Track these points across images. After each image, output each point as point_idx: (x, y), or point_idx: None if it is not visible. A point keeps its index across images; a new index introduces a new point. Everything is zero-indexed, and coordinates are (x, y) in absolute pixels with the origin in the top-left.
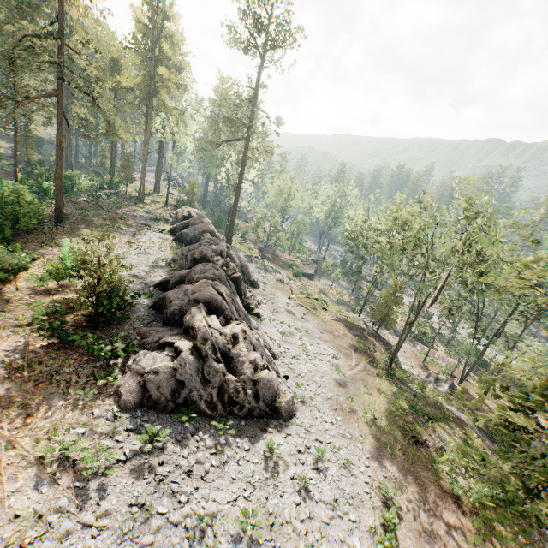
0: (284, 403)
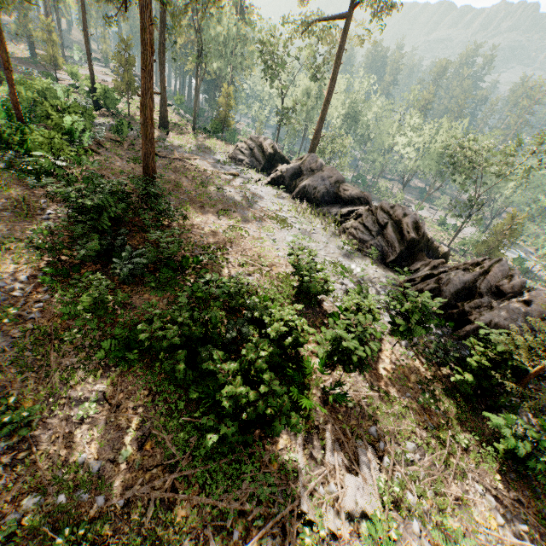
0: None
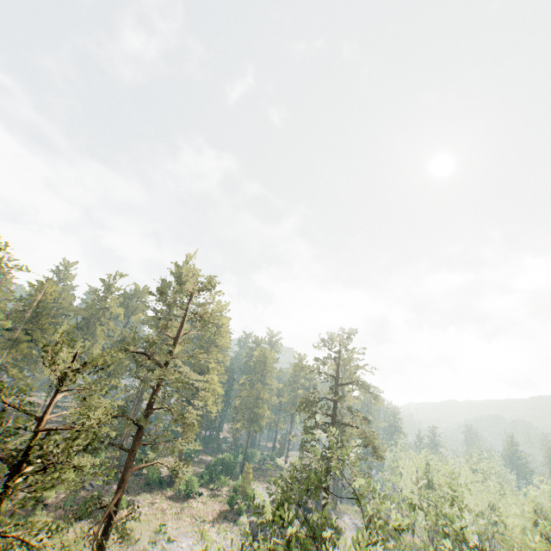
0: None
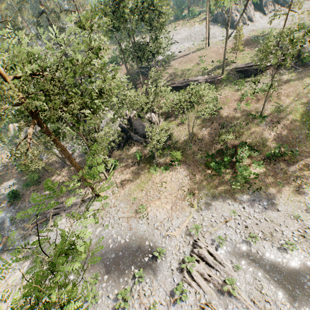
0: (235, 24)
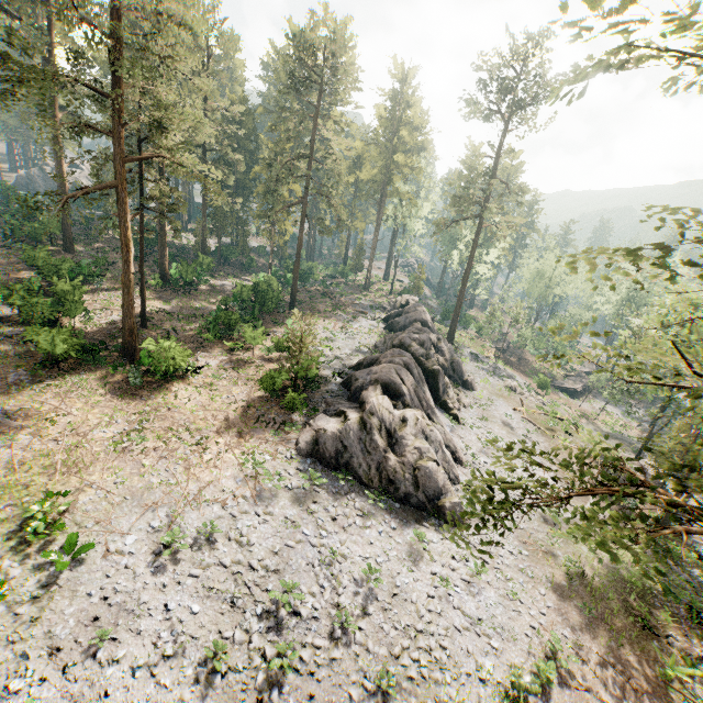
0: (448, 504)
